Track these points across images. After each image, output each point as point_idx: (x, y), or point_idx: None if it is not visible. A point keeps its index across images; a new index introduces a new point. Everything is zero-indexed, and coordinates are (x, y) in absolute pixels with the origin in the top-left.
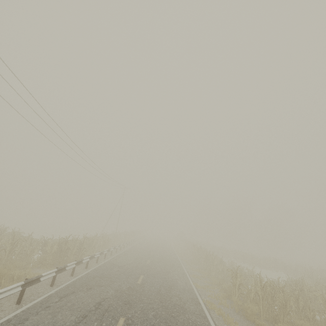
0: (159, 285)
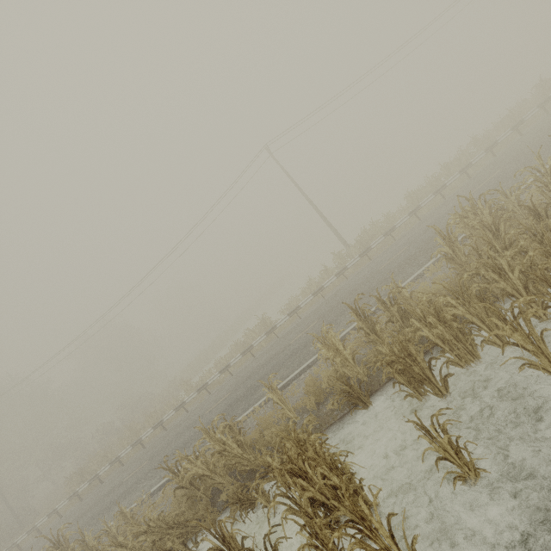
0: None
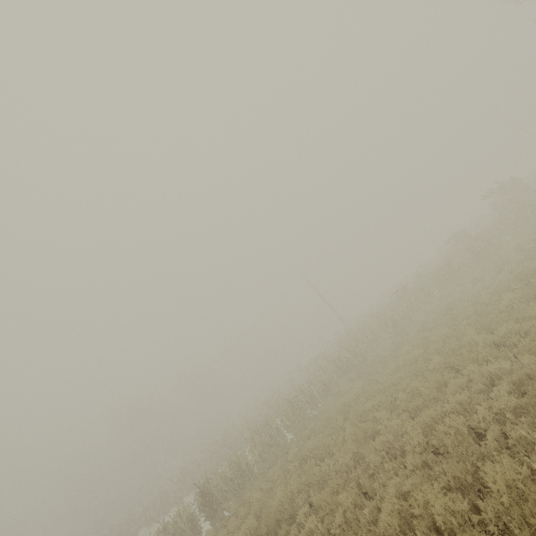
0: None
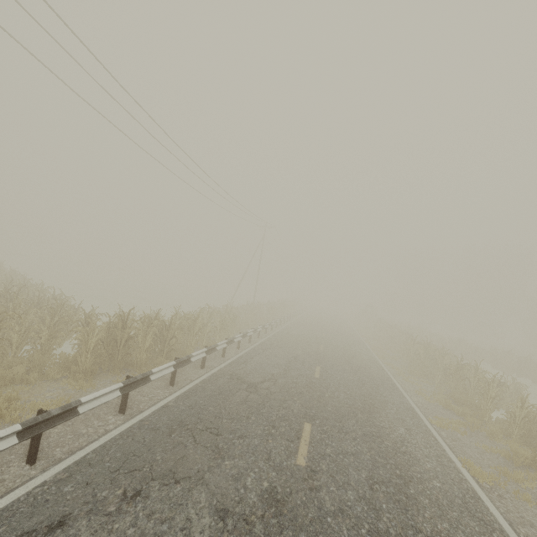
0: (367, 477)
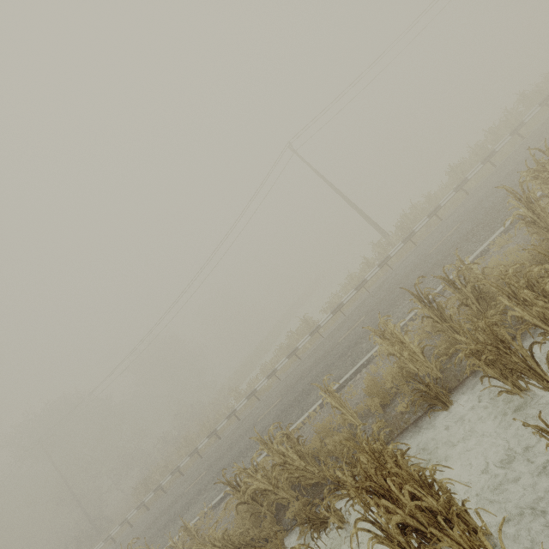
0: None
